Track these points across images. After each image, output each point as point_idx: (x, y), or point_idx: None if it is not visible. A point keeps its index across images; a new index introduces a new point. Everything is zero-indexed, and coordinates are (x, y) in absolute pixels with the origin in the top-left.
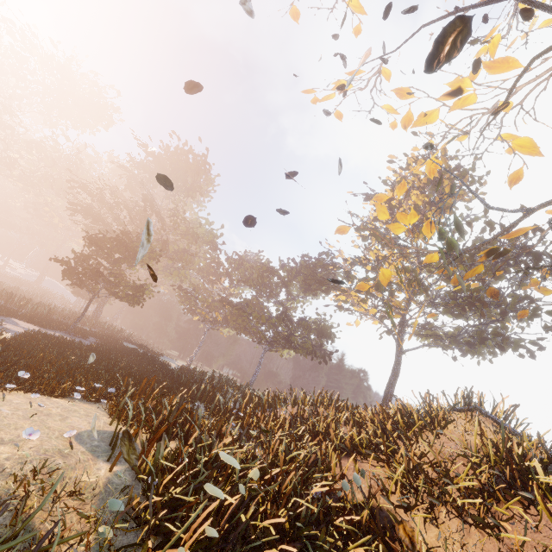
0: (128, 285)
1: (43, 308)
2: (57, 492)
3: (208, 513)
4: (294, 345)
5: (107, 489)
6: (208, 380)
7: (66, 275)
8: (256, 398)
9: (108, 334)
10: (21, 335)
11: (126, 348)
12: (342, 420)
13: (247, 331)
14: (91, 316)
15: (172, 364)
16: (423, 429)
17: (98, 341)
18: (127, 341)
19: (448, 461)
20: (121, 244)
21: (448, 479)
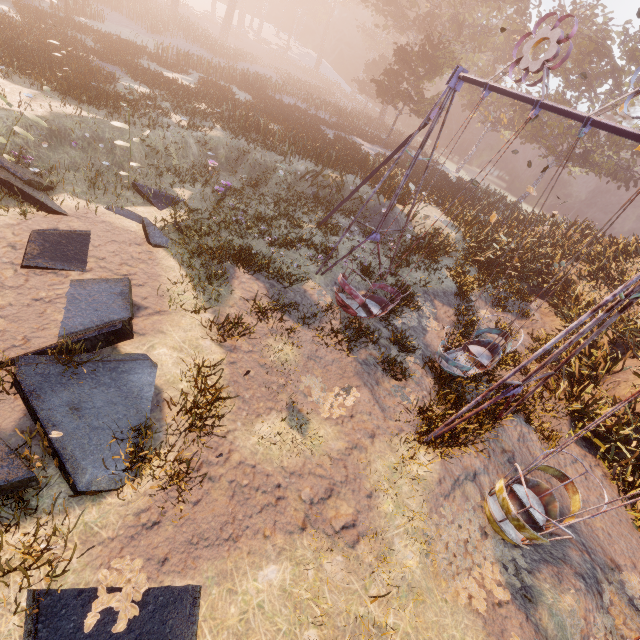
0: (427, 104)
1: (352, 117)
2: (442, 236)
3: (490, 253)
4: (588, 165)
5: (455, 239)
6: (483, 196)
7: (381, 95)
8: (521, 217)
9: (397, 141)
10: (376, 157)
11: (419, 161)
12: (584, 242)
13: (534, 140)
14: (378, 119)
15: (450, 175)
16: (639, 257)
17: (404, 157)
18: (410, 148)
19: (632, 271)
20: (426, 59)
21: (620, 276)
